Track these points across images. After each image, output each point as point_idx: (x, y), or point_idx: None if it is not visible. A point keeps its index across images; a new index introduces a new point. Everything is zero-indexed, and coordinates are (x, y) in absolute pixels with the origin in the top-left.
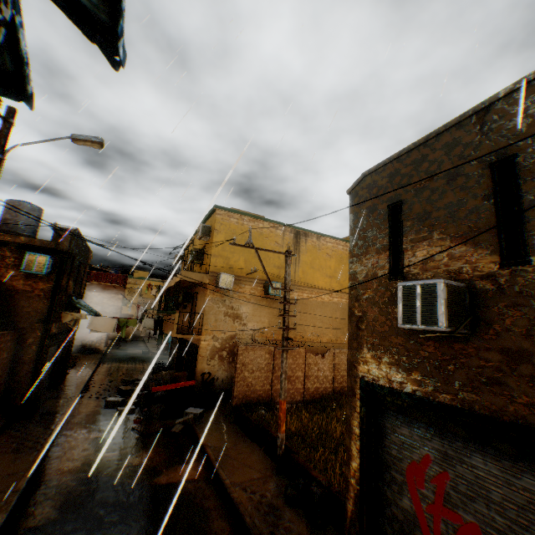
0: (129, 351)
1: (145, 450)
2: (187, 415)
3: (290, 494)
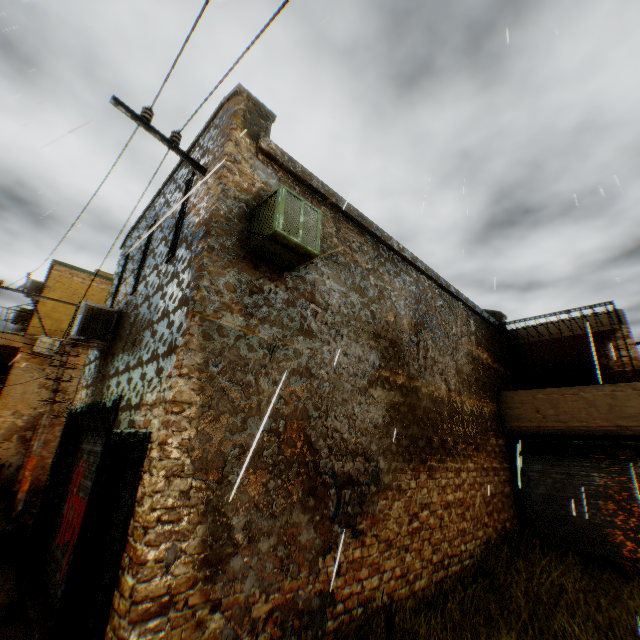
0: None
1: None
2: None
3: None
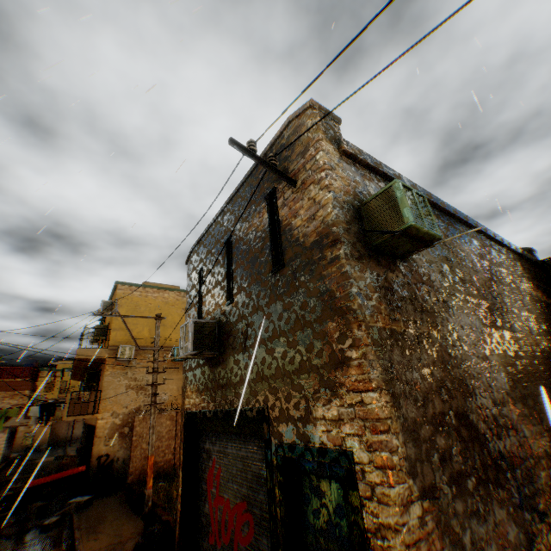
0: (39, 460)
1: (3, 549)
2: (70, 504)
3: (138, 543)
